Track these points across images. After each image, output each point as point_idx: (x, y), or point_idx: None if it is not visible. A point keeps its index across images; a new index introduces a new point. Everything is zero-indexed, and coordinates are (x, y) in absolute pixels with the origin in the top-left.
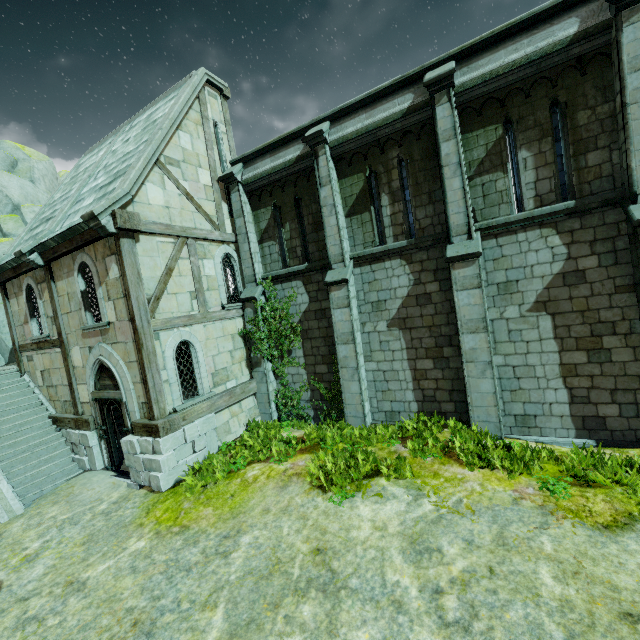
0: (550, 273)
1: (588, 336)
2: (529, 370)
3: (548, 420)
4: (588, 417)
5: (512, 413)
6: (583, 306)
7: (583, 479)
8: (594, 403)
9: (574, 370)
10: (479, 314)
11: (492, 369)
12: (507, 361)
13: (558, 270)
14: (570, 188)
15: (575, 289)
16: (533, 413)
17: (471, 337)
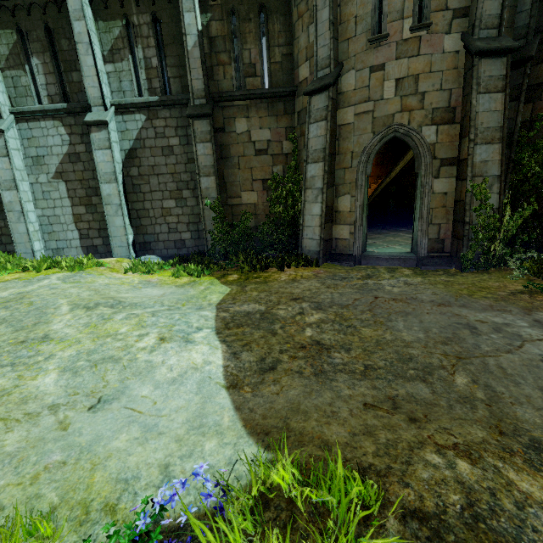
0: (62, 153)
1: (85, 196)
2: (57, 219)
3: (70, 250)
4: (89, 247)
5: (51, 248)
6: (81, 177)
7: (24, 269)
8: (91, 238)
9: (80, 218)
10: (11, 176)
11: (24, 216)
12: (44, 213)
13: (66, 151)
14: (67, 95)
15: (76, 165)
16: (62, 247)
17: (8, 193)
